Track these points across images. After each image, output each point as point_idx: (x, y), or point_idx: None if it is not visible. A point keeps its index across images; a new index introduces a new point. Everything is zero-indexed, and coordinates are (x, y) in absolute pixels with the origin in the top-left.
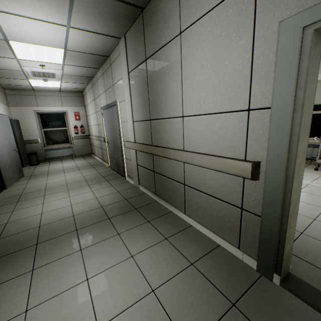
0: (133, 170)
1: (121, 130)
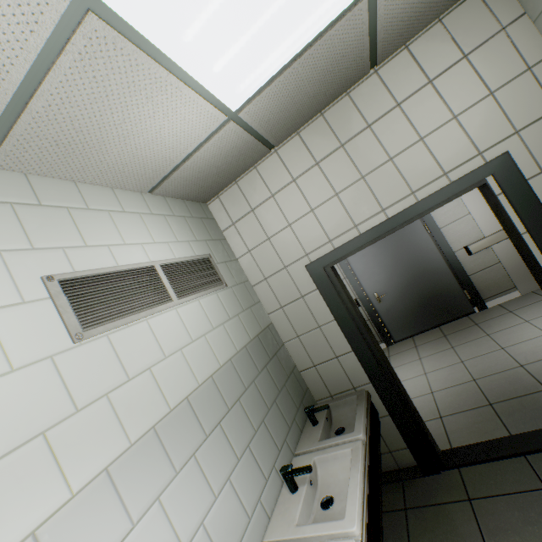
0: (510, 274)
1: (445, 239)
